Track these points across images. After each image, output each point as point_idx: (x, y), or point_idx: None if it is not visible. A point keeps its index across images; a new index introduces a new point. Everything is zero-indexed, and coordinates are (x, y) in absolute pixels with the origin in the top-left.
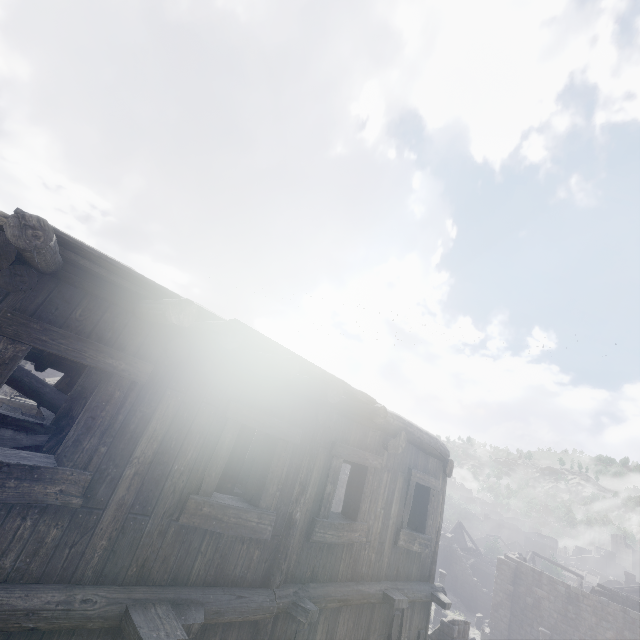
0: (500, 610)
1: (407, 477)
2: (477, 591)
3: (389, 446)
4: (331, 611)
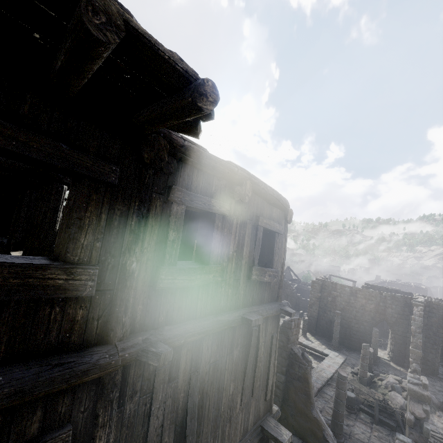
0: (313, 307)
1: (255, 224)
2: (299, 300)
3: (235, 193)
4: (193, 343)
